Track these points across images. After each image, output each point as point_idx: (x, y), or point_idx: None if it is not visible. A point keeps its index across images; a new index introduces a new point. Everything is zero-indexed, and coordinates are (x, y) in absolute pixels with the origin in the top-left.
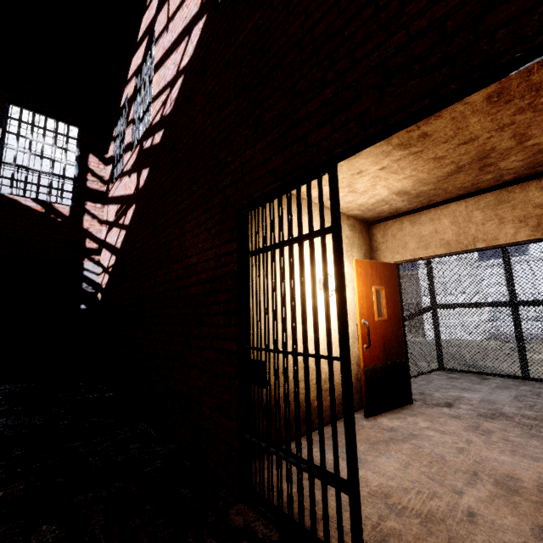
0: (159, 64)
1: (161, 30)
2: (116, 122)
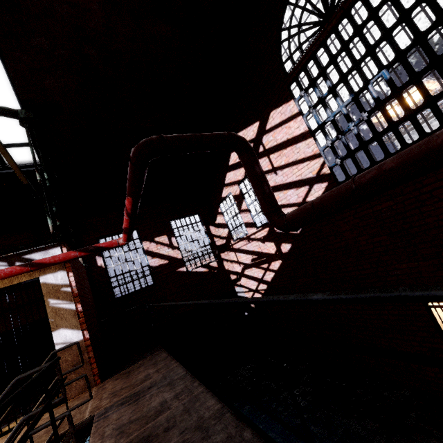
0: (275, 190)
1: (266, 171)
2: (219, 204)
